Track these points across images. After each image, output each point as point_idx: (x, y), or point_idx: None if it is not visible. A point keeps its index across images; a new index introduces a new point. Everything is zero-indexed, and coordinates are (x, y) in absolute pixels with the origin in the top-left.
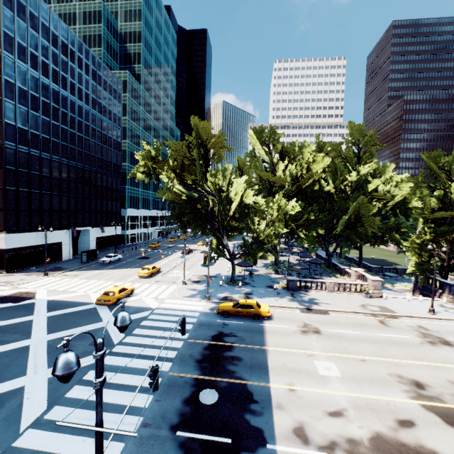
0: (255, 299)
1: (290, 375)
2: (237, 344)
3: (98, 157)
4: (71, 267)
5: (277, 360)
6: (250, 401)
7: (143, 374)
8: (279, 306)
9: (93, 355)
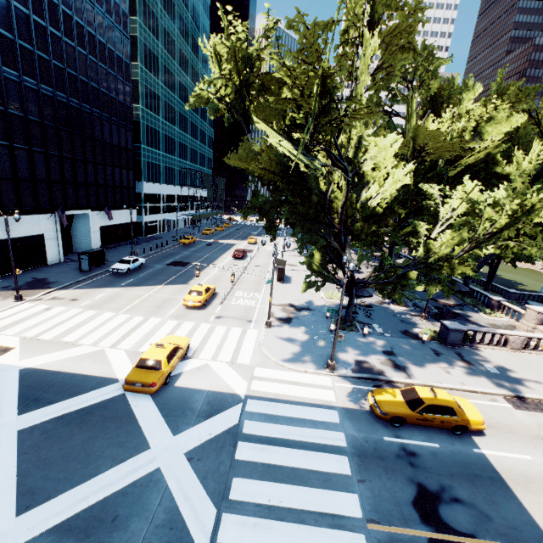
0: (412, 370)
1: None
2: (487, 540)
3: (92, 86)
4: (63, 279)
5: None
6: None
7: None
8: (466, 389)
9: None
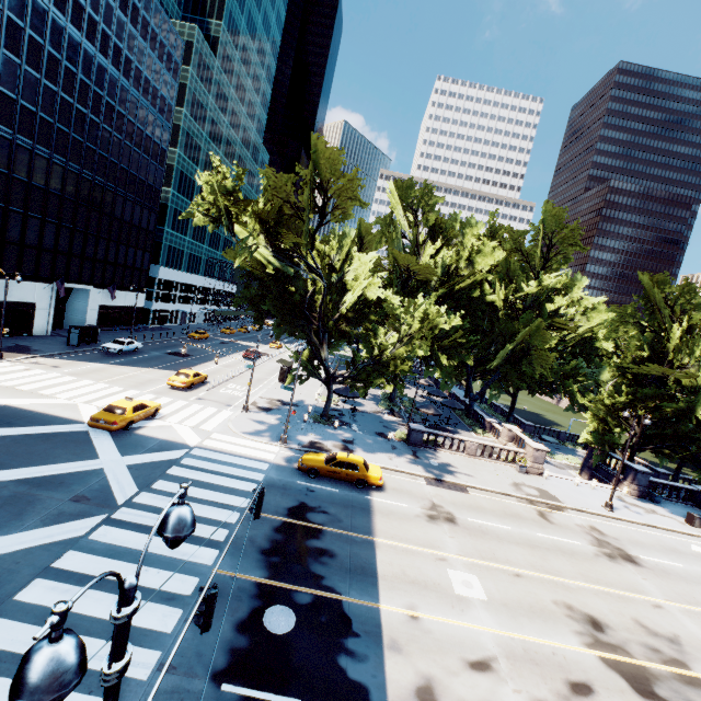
0: (359, 453)
1: (411, 591)
2: (328, 527)
3: (122, 167)
4: (47, 349)
5: (392, 563)
6: (348, 634)
7: (167, 568)
8: (396, 469)
9: (113, 615)
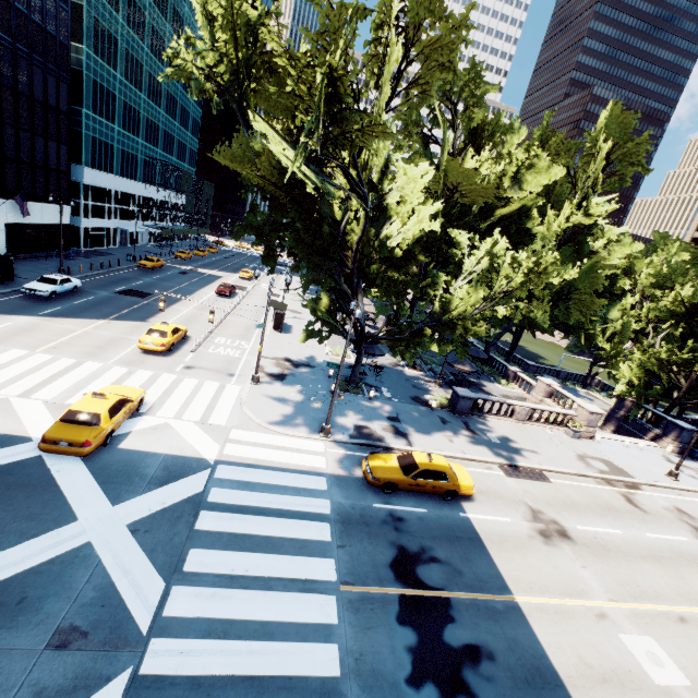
0: (415, 437)
1: None
2: (455, 592)
3: None
4: None
5: (561, 645)
6: None
7: None
8: (465, 457)
9: None
